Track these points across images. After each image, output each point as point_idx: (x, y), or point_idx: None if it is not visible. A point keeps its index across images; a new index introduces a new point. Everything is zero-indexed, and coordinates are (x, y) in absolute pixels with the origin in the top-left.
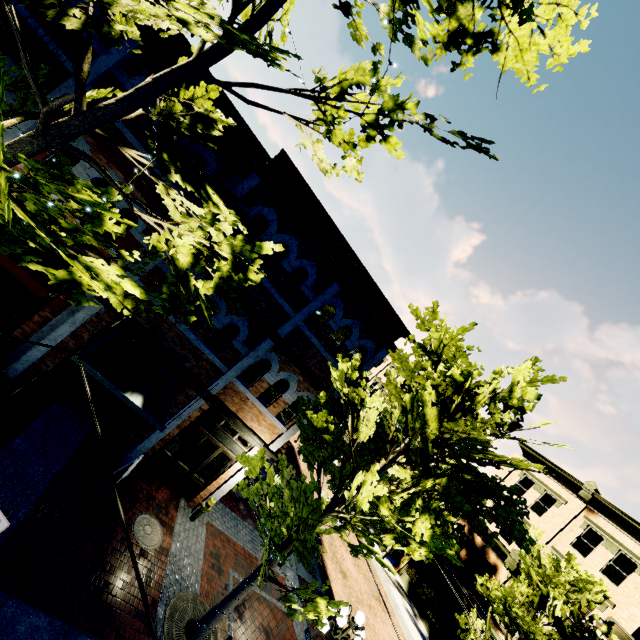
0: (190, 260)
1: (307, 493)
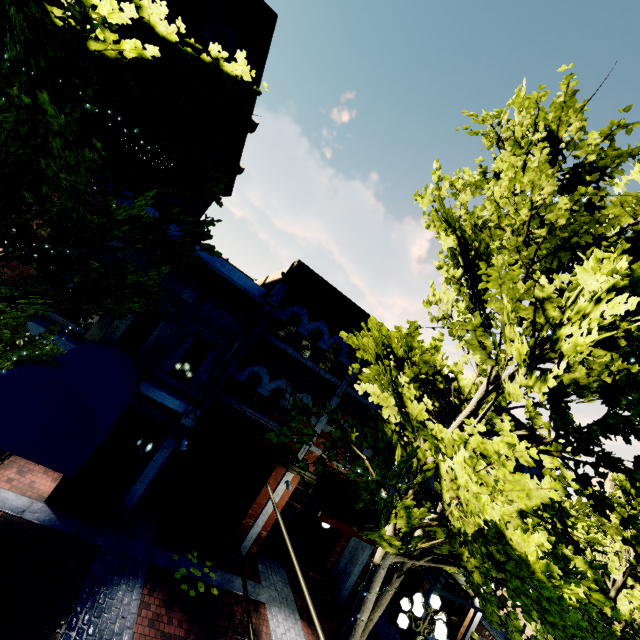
0: (546, 533)
1: (593, 623)
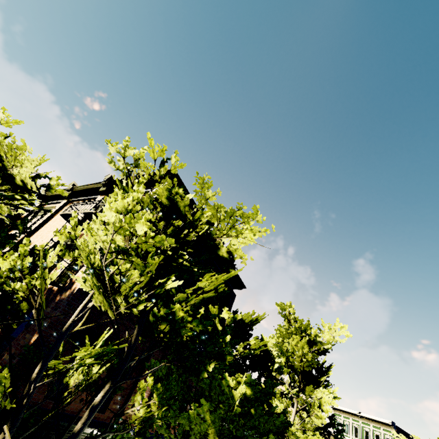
0: None
1: None
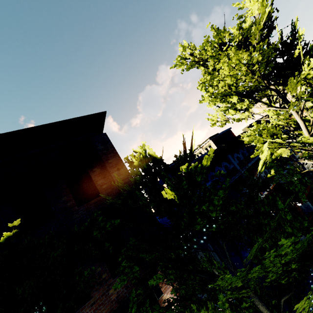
0: None
1: None
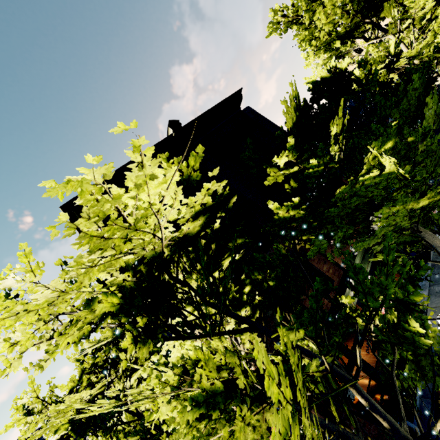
0: None
1: None
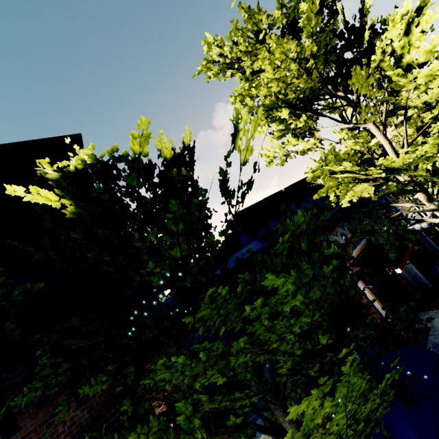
0: None
1: None
